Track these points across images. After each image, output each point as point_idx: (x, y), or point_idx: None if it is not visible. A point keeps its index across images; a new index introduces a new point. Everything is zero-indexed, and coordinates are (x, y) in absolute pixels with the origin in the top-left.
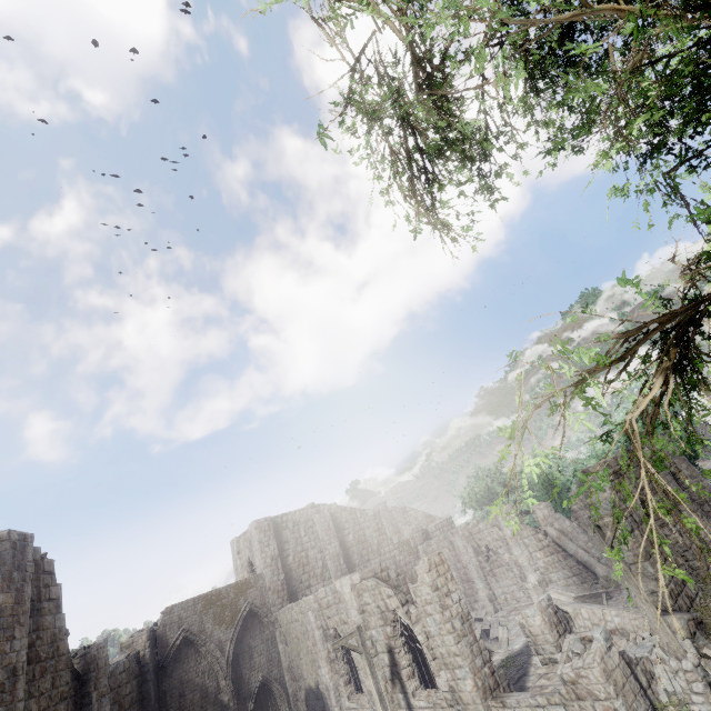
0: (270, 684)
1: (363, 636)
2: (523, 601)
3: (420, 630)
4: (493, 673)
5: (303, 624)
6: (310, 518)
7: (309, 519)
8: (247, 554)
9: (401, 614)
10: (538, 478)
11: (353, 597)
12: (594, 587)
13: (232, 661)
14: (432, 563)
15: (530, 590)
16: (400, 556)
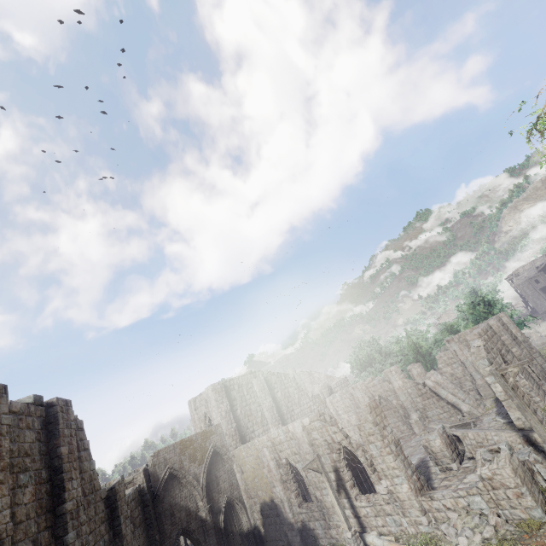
0: (233, 502)
1: (321, 461)
2: (406, 432)
3: (361, 454)
4: (419, 479)
5: (258, 458)
6: (250, 381)
7: (249, 382)
8: (203, 410)
9: (346, 444)
10: (411, 346)
11: (305, 435)
12: (462, 419)
13: (205, 488)
14: (371, 407)
15: (413, 424)
16: (314, 406)
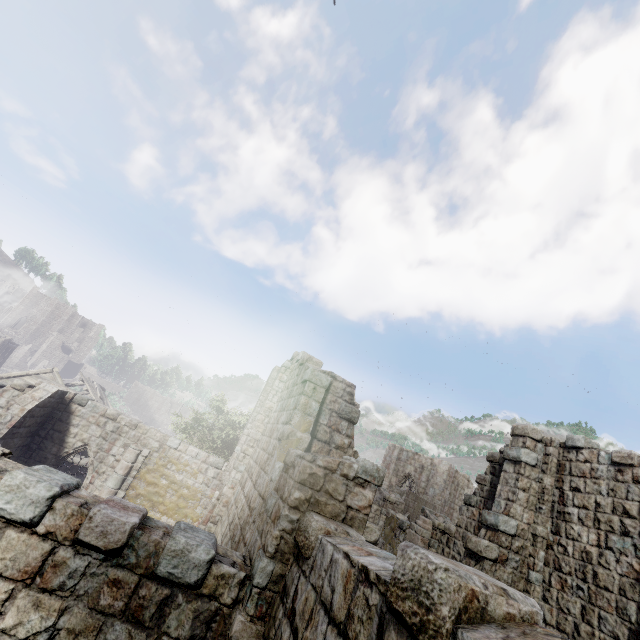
0: None
1: None
2: None
3: None
4: None
5: None
6: (463, 486)
7: (463, 487)
8: (408, 469)
9: None
10: None
11: None
12: None
13: None
14: None
15: None
16: None
